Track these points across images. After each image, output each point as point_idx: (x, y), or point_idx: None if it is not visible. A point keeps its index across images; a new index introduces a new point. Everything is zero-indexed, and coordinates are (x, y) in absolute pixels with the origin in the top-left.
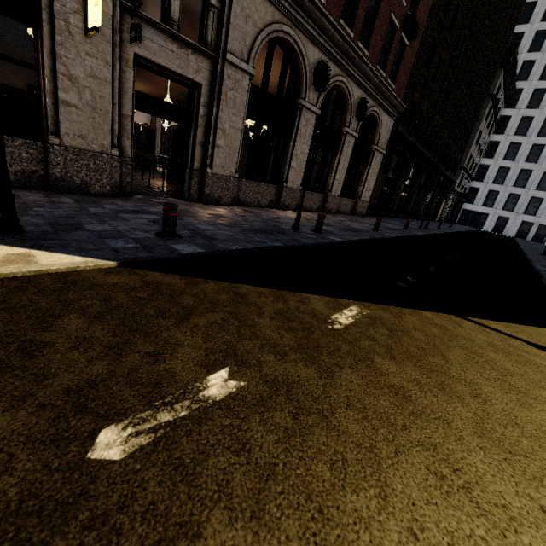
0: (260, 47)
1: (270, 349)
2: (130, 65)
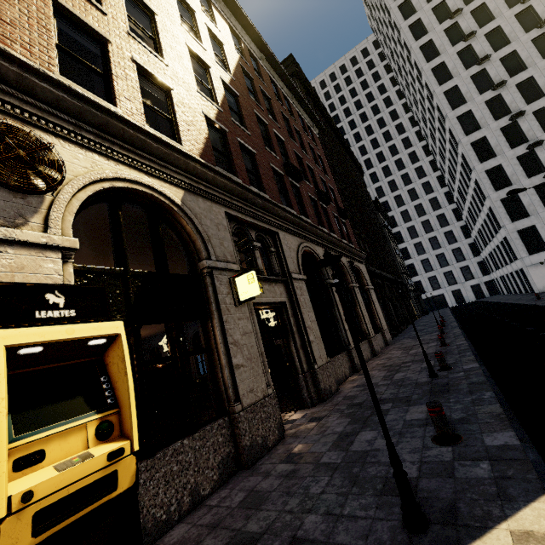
0: (300, 261)
1: None
2: (253, 312)
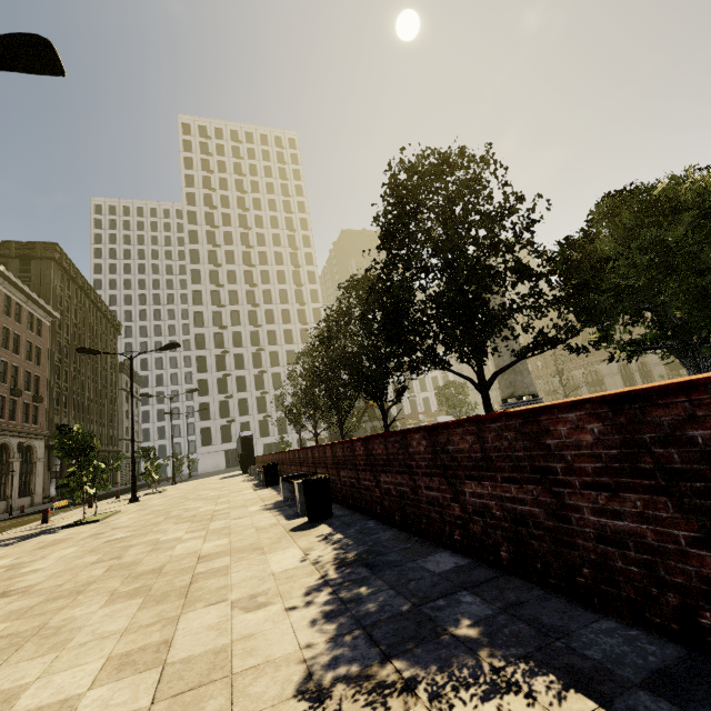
0: None
1: (39, 515)
2: None
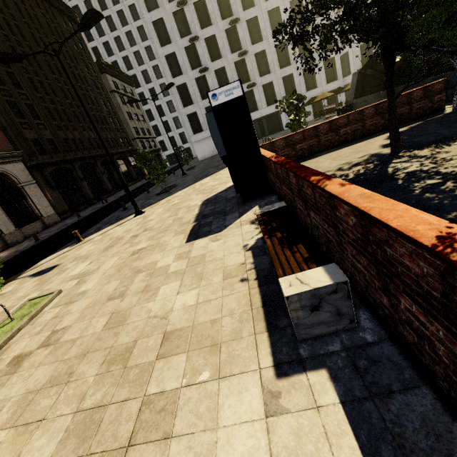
0: None
1: None
2: None
